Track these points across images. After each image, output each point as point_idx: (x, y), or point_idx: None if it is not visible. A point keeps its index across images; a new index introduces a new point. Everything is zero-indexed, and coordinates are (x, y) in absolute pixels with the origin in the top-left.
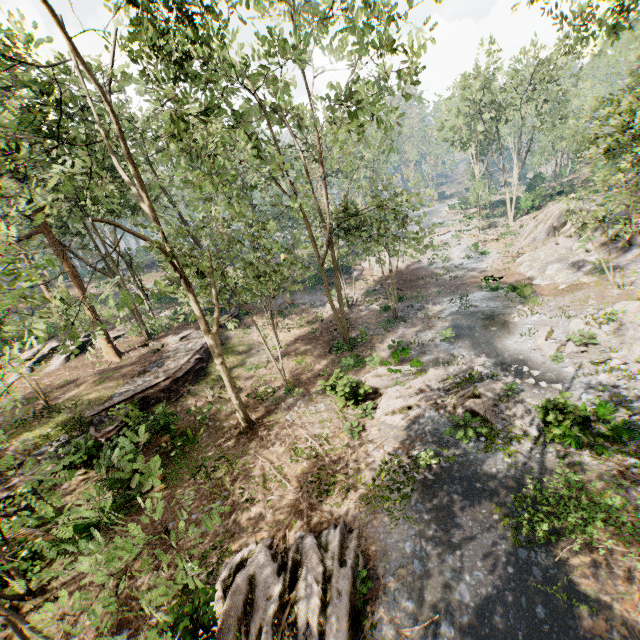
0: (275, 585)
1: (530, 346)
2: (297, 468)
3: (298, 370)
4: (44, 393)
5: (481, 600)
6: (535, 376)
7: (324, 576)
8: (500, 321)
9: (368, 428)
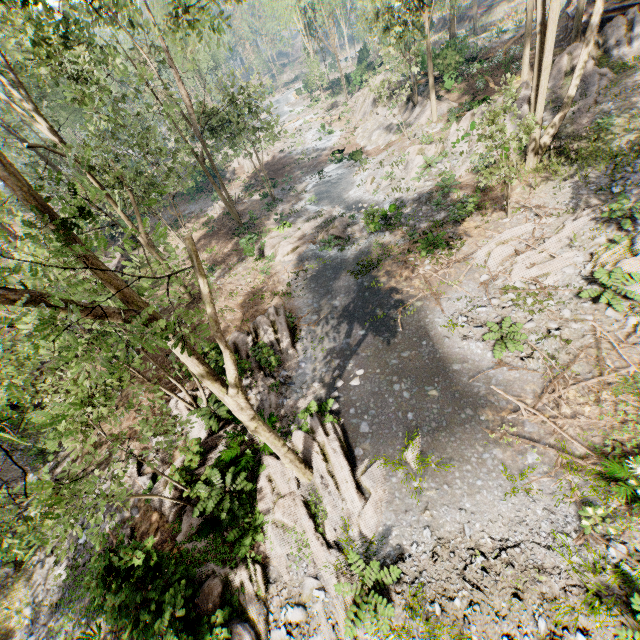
0: (248, 339)
1: (363, 191)
2: (238, 301)
3: (212, 257)
4: None
5: (344, 302)
6: (365, 207)
7: (272, 324)
8: (346, 182)
9: (275, 268)
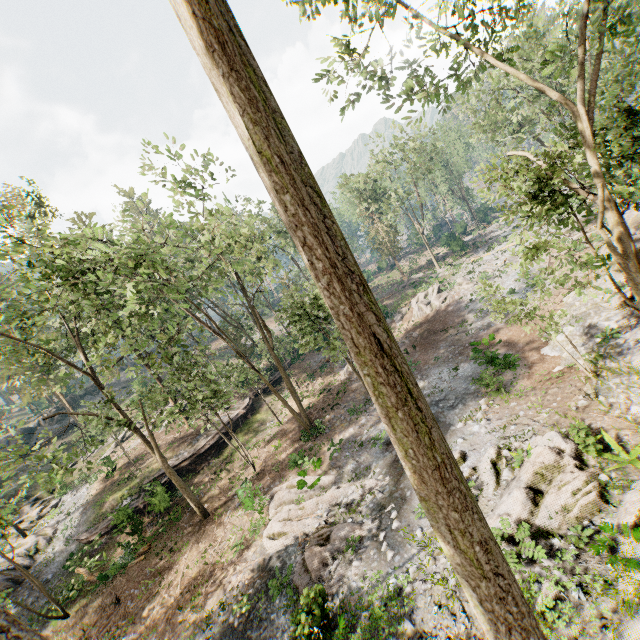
0: None
1: None
2: (193, 572)
3: (270, 457)
4: (145, 454)
5: None
6: (390, 530)
7: None
8: (447, 422)
9: (251, 547)
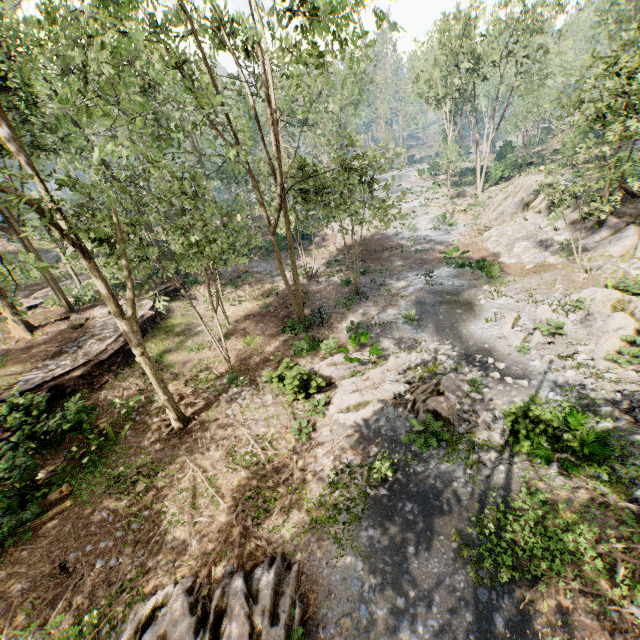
0: None
1: (496, 333)
2: (234, 479)
3: (246, 353)
4: None
5: None
6: (500, 369)
7: (251, 637)
8: (465, 302)
9: (319, 428)
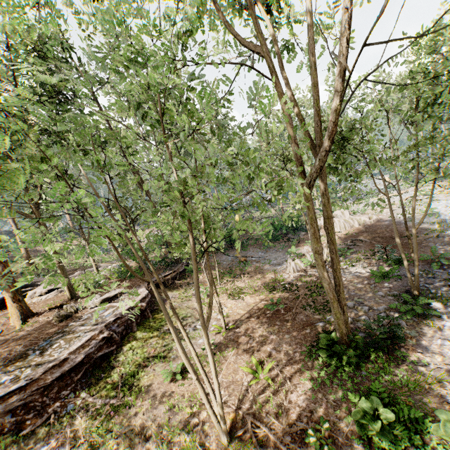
0: None
1: None
2: None
3: (253, 398)
4: None
5: None
6: None
7: None
8: None
9: None
